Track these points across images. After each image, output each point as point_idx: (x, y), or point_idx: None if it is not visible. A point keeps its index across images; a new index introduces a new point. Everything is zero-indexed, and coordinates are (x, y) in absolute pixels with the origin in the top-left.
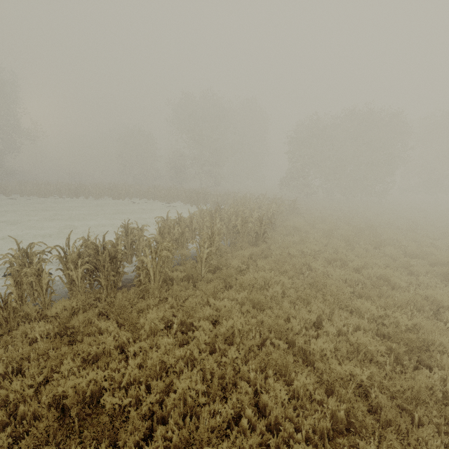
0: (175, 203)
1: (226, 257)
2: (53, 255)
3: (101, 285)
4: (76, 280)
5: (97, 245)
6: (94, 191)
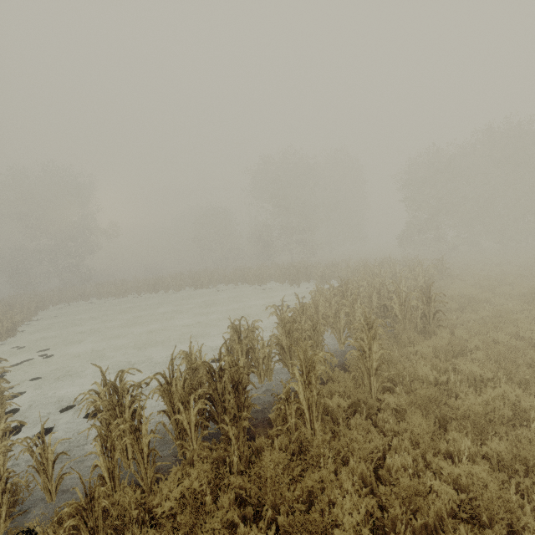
0: (268, 284)
1: (394, 359)
2: (153, 390)
3: (227, 436)
4: (188, 428)
5: (212, 365)
6: (174, 283)
